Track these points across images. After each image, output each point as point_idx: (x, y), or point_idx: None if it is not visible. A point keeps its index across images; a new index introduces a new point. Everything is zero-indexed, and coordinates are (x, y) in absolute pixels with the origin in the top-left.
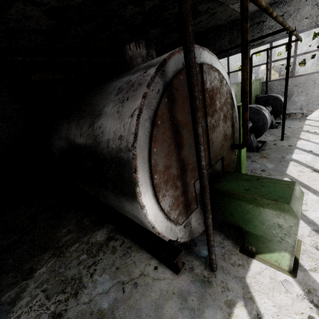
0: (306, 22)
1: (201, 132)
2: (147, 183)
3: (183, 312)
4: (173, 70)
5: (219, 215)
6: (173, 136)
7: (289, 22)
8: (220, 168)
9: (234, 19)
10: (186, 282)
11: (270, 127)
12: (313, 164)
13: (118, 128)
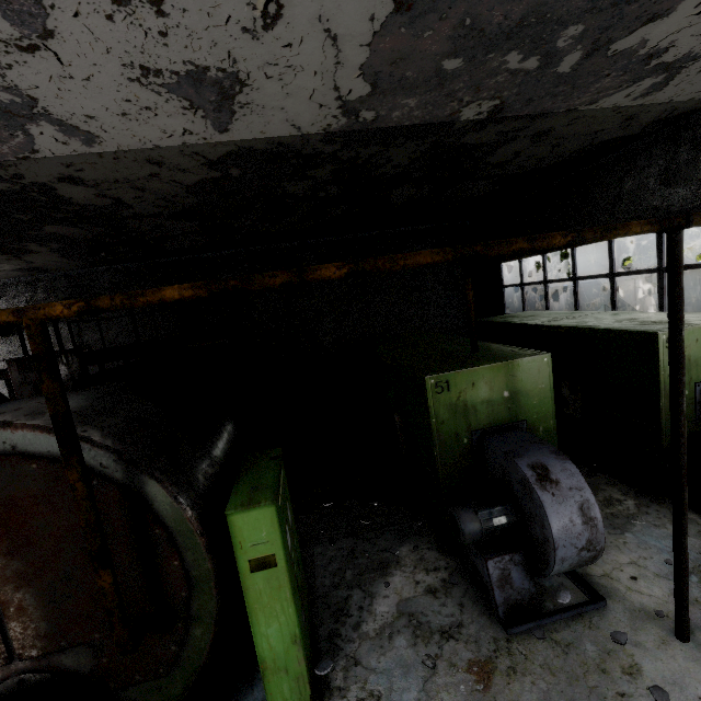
0: None
1: None
2: None
3: None
4: None
5: None
6: None
7: None
8: (86, 664)
9: (664, 115)
10: None
11: None
12: None
13: None
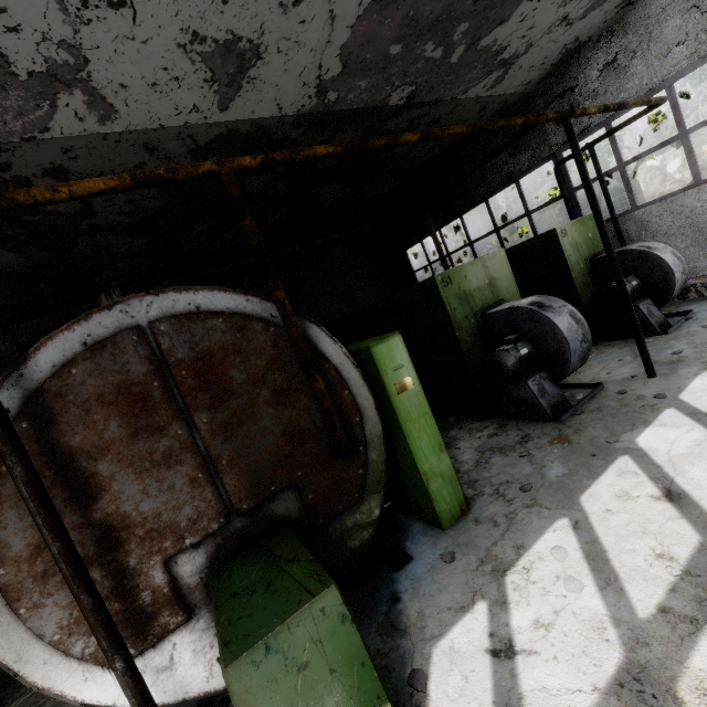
0: (683, 52)
1: (24, 492)
2: None
3: None
4: (52, 363)
5: None
6: (59, 481)
7: (635, 67)
8: (294, 509)
9: (500, 107)
10: None
11: (647, 332)
12: (679, 468)
13: None
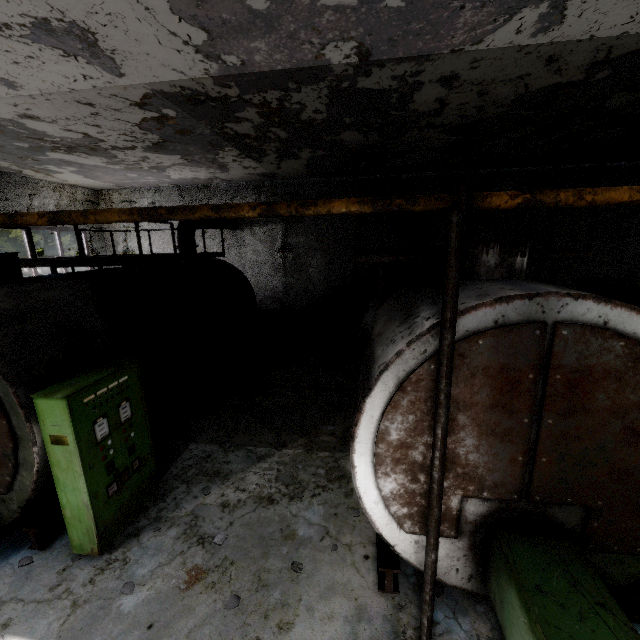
0: None
1: (439, 433)
2: (367, 445)
3: (345, 624)
4: (466, 328)
5: (490, 587)
6: (432, 412)
7: None
8: (571, 522)
9: None
10: (378, 608)
11: None
12: None
13: (371, 368)
